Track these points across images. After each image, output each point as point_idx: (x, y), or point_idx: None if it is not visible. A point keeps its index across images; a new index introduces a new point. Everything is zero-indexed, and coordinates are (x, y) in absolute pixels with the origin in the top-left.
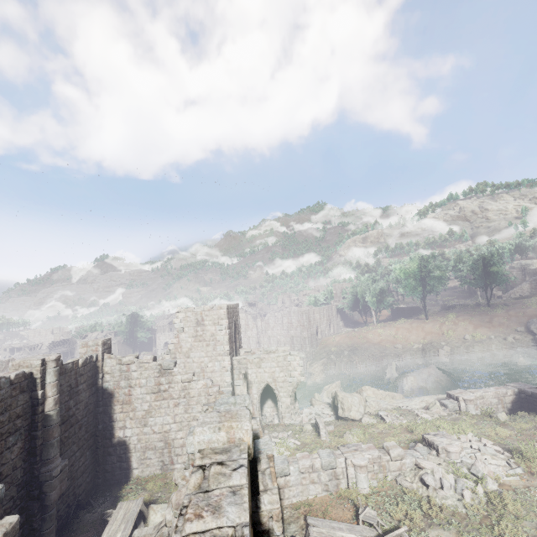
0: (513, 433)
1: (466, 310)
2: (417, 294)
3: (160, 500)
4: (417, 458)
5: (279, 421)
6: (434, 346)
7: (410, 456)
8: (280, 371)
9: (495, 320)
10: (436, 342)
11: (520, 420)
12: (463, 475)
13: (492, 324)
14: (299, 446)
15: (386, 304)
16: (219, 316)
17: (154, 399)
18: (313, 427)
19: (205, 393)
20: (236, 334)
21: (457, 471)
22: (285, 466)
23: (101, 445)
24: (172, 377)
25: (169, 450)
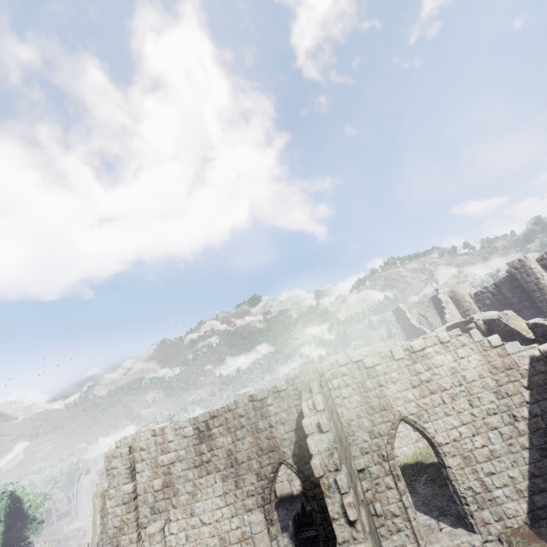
0: None
1: None
2: None
3: None
4: None
5: None
6: None
7: None
8: None
9: None
10: None
11: None
12: None
13: None
14: None
15: None
16: None
17: None
18: None
19: None
20: None
21: None
22: None
23: None
24: None
25: None
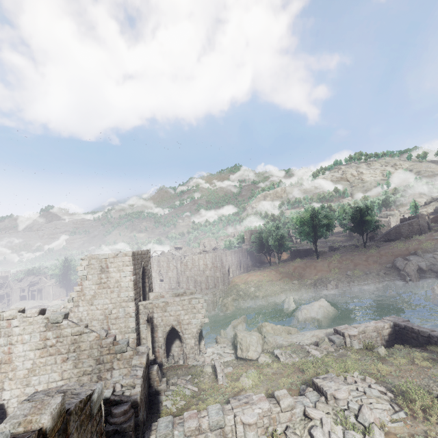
0: (393, 369)
1: (348, 251)
2: (310, 238)
3: None
4: (307, 407)
5: (184, 362)
6: (323, 281)
7: (300, 404)
8: (185, 314)
9: (370, 259)
10: (325, 278)
11: (397, 354)
12: (351, 427)
13: (368, 262)
14: (196, 393)
15: (286, 247)
16: (124, 263)
17: (39, 356)
18: (213, 369)
19: (98, 346)
20: (145, 279)
21: (345, 421)
22: (169, 431)
23: None
24: (60, 331)
25: None
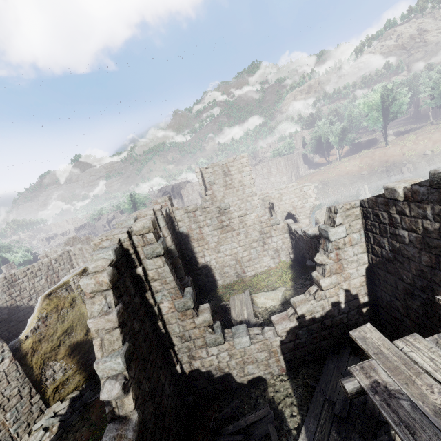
0: None
1: (423, 130)
2: (380, 124)
3: (252, 292)
4: None
5: None
6: (396, 166)
7: None
8: (298, 200)
9: None
10: (398, 163)
11: None
12: None
13: None
14: None
15: (349, 141)
16: (242, 165)
17: (221, 233)
18: None
19: (258, 222)
20: None
21: None
22: None
23: (192, 270)
24: (230, 215)
25: (239, 265)
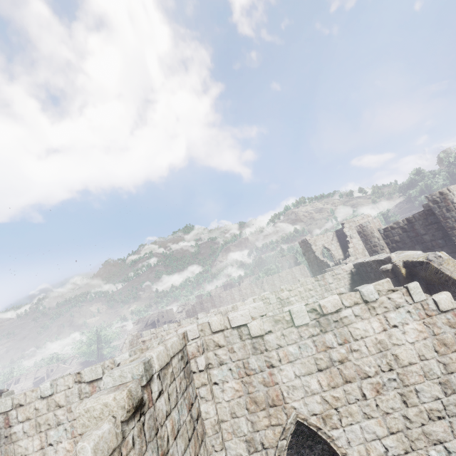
0: None
1: None
2: None
3: None
4: None
5: None
6: None
7: None
8: None
9: None
10: None
11: None
12: None
13: None
14: None
15: None
16: None
17: None
18: None
19: None
20: None
21: None
22: None
23: None
24: None
25: None
